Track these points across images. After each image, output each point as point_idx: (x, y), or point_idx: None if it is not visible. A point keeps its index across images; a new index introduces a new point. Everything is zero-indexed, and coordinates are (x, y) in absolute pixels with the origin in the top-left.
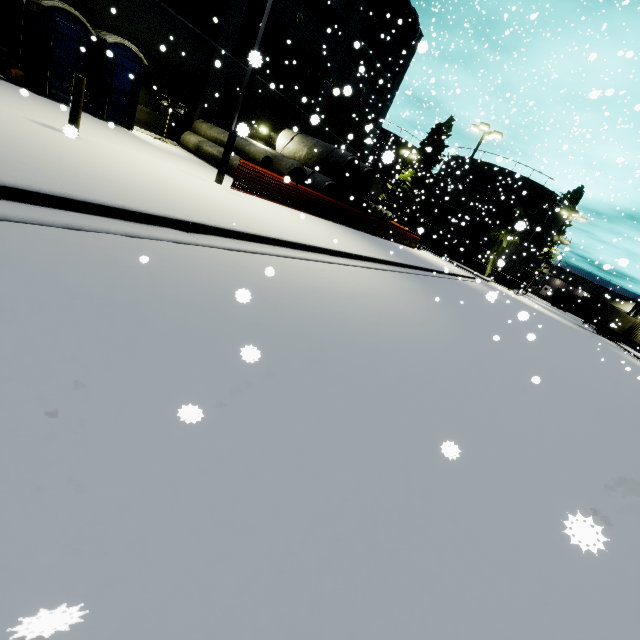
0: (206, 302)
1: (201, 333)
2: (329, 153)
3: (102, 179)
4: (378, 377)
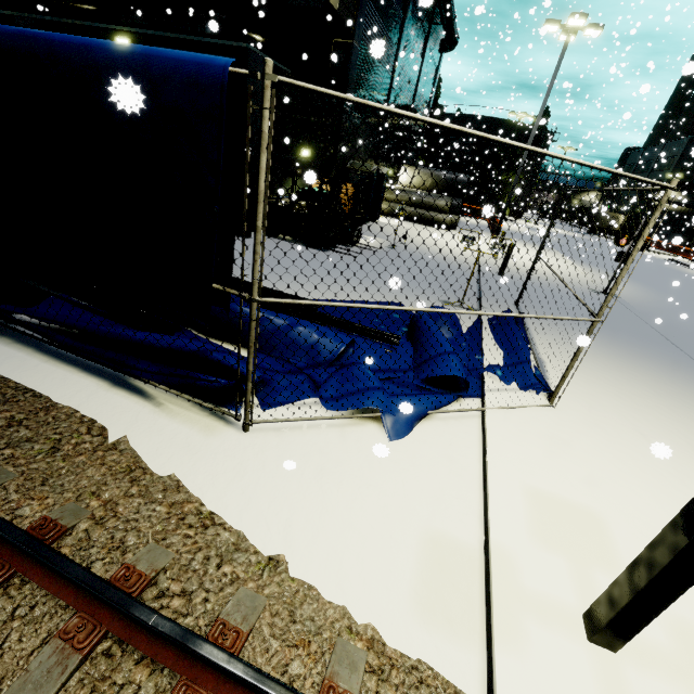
0: (654, 305)
1: (673, 311)
2: (452, 180)
3: (574, 278)
4: (687, 308)
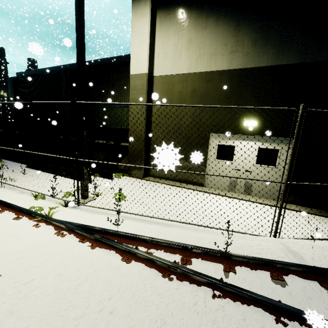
0: None
1: None
2: None
3: None
4: None
